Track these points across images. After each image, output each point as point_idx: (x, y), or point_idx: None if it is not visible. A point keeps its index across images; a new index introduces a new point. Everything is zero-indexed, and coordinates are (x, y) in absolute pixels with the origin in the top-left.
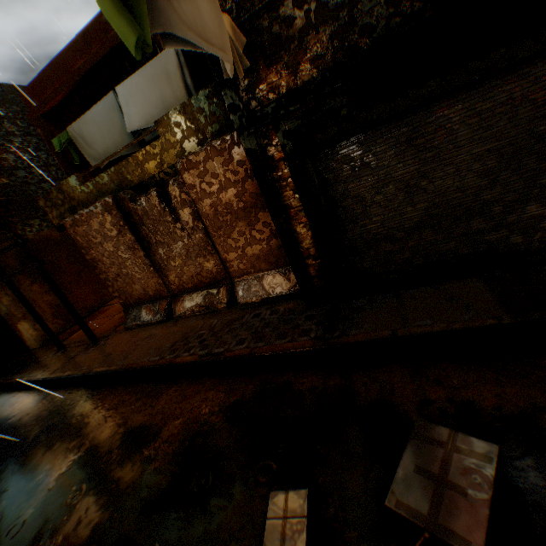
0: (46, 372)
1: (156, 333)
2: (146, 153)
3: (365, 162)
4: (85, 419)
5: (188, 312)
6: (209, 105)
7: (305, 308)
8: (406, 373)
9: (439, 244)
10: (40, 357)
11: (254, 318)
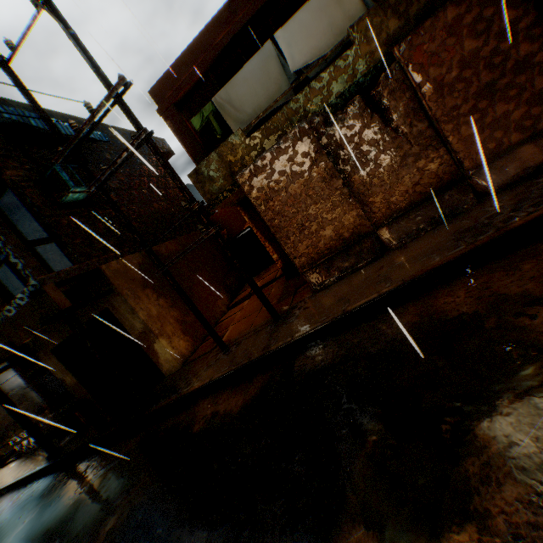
0: (248, 356)
1: (387, 262)
2: (334, 70)
3: None
4: (442, 318)
5: (413, 232)
6: None
7: None
8: None
9: None
10: (201, 366)
11: None
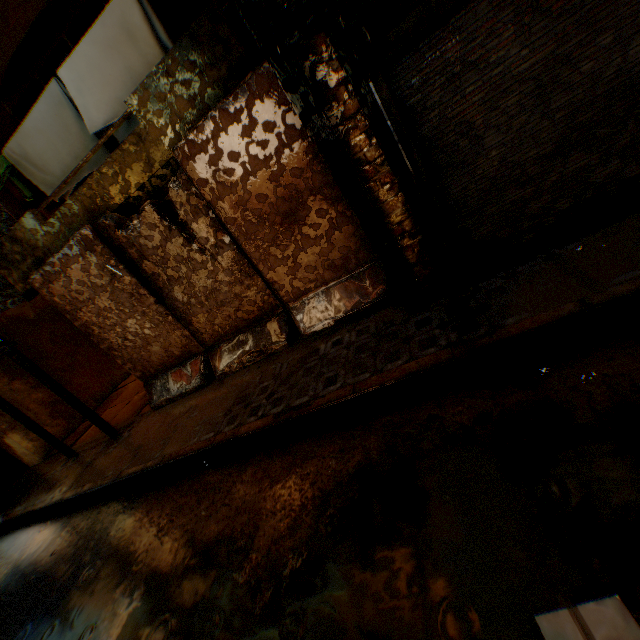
0: (57, 492)
1: (197, 403)
2: (124, 153)
3: (468, 63)
4: (129, 546)
5: (234, 365)
6: (202, 54)
7: (409, 313)
8: (637, 354)
9: (593, 170)
10: (45, 475)
11: (336, 347)
